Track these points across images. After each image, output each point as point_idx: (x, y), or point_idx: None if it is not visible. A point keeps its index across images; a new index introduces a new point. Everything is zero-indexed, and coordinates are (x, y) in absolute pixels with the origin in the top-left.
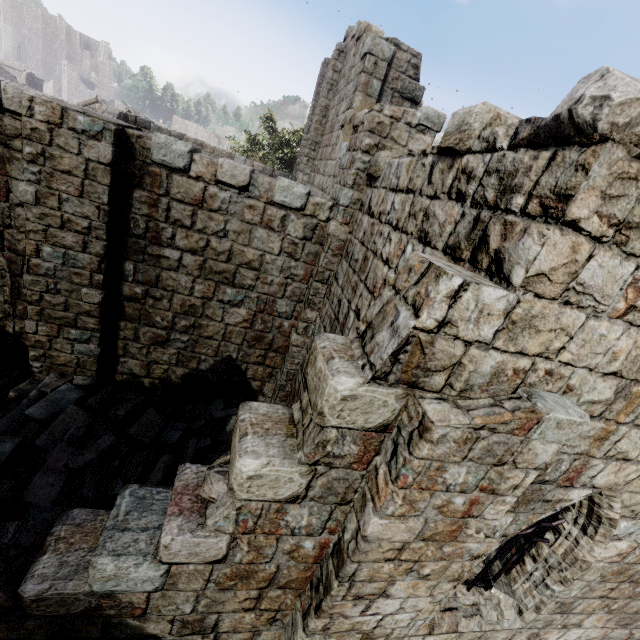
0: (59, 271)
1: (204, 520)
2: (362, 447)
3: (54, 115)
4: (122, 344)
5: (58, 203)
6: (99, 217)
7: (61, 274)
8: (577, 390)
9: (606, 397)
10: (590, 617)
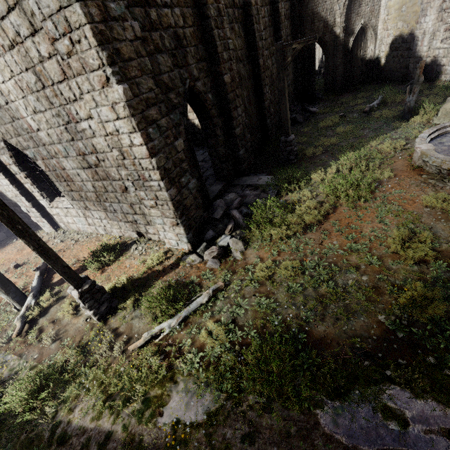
0: None
1: None
2: None
3: None
4: None
5: None
6: None
7: None
8: None
9: None
10: (85, 203)
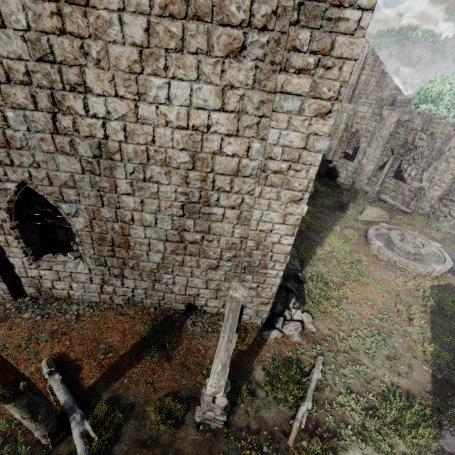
0: None
1: None
2: None
3: None
4: None
5: None
6: None
7: None
8: None
9: None
10: (124, 271)
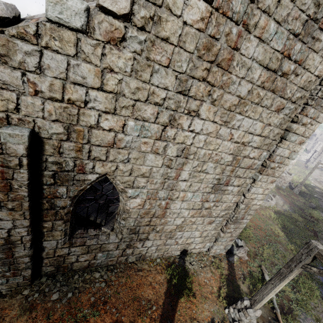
0: None
1: None
2: None
3: None
4: None
5: None
6: None
7: None
8: (44, 128)
9: (63, 131)
10: (150, 235)
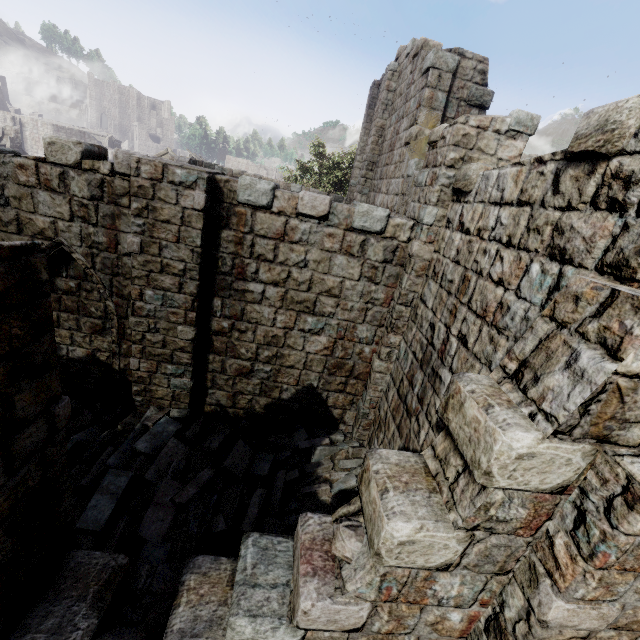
0: (158, 312)
1: (342, 584)
2: (532, 510)
3: (156, 172)
4: (210, 376)
5: (158, 250)
6: (193, 259)
7: (160, 314)
8: None
9: None
10: None
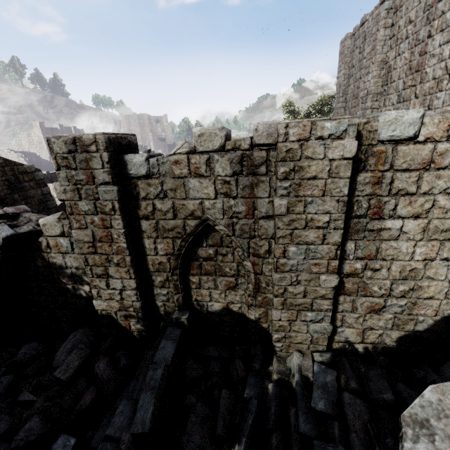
0: (301, 265)
1: None
2: None
3: (305, 131)
4: (340, 316)
5: (303, 207)
6: (338, 209)
7: (302, 267)
8: None
9: None
10: None
